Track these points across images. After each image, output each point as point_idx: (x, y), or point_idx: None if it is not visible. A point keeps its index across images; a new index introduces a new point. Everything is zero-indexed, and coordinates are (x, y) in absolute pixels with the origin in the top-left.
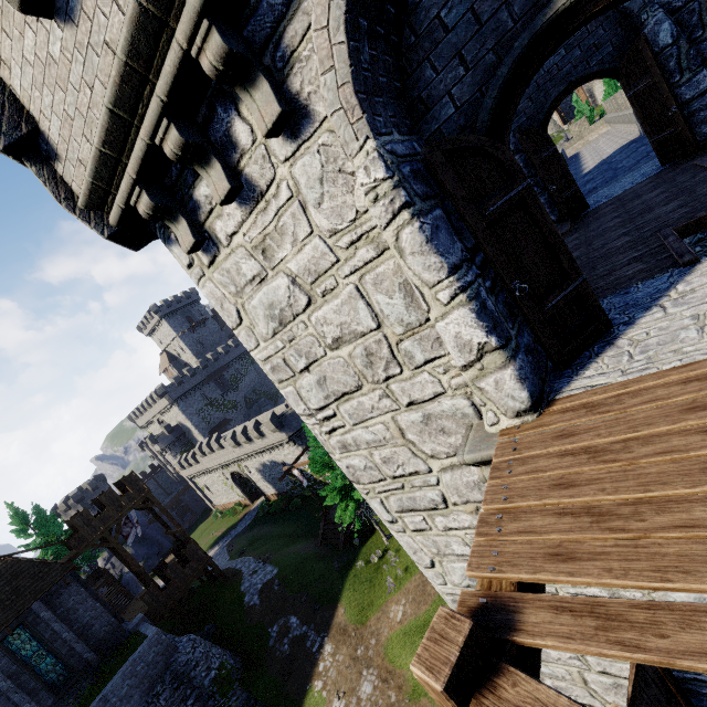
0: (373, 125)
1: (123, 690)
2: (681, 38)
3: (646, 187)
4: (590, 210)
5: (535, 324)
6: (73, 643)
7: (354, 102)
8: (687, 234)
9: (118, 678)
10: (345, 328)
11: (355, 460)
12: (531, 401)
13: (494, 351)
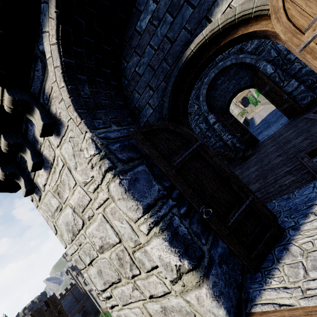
0: (91, 124)
1: None
2: (277, 69)
3: (284, 129)
4: (260, 142)
5: (223, 236)
6: None
7: (75, 114)
8: (315, 155)
9: None
10: (103, 240)
11: None
12: None
13: (188, 273)
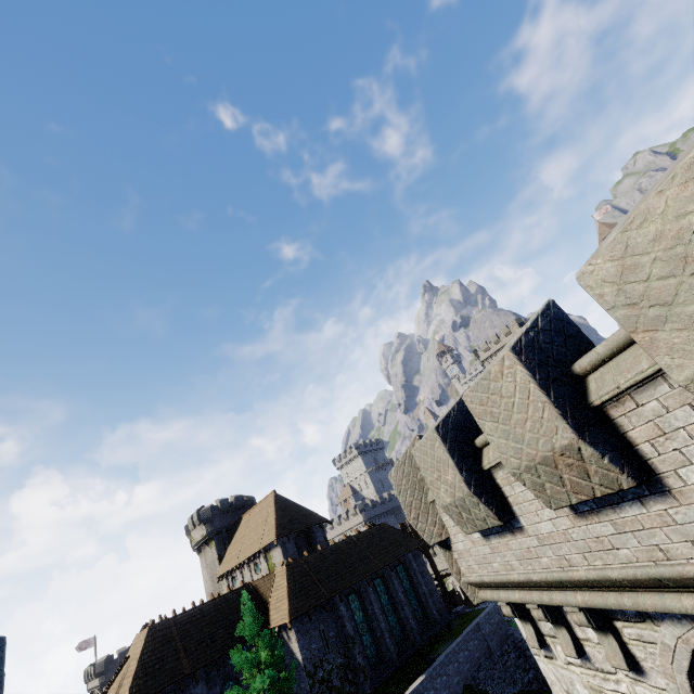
0: None
1: (486, 629)
2: None
3: None
4: None
5: None
6: (427, 597)
7: None
8: None
9: (482, 618)
10: None
11: None
12: None
13: None
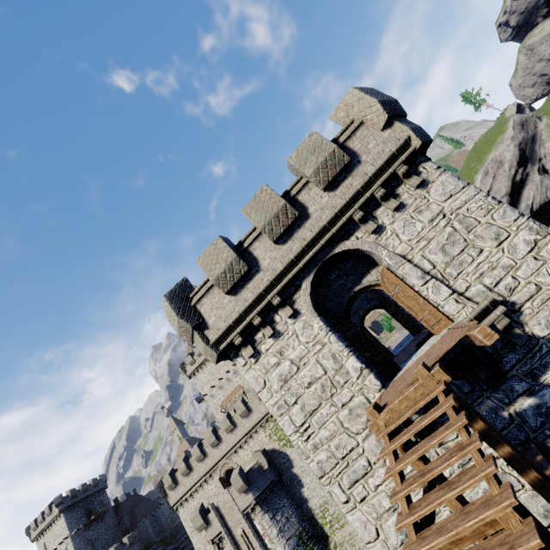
0: (317, 314)
1: None
2: None
3: (410, 343)
4: (394, 356)
5: (375, 365)
6: None
7: (313, 309)
8: (419, 348)
9: None
10: (312, 377)
11: (321, 454)
12: (382, 385)
13: (365, 369)
